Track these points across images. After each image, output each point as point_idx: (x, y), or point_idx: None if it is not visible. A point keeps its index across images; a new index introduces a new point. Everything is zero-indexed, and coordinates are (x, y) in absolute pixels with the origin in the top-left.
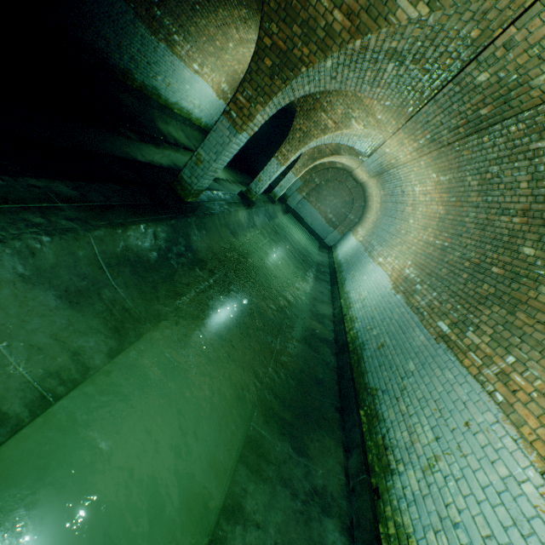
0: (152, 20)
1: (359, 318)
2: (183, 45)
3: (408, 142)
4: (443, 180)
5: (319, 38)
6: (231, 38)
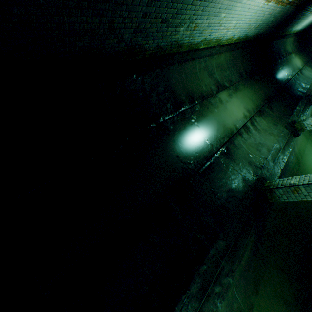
0: None
1: None
2: None
3: None
4: None
5: None
6: None
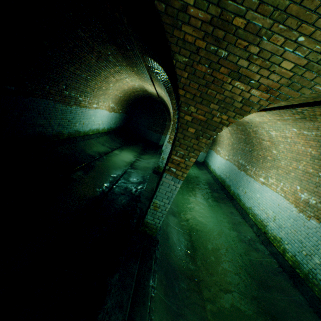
0: (64, 98)
1: (284, 239)
2: (85, 100)
3: (270, 116)
4: (307, 133)
5: (236, 107)
6: (110, 82)
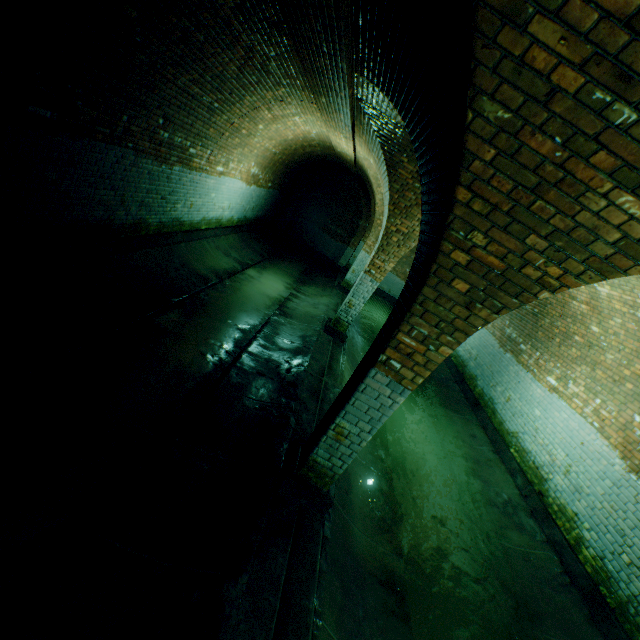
0: (159, 147)
1: (584, 518)
2: (202, 154)
3: None
4: None
5: (596, 255)
6: (260, 120)
